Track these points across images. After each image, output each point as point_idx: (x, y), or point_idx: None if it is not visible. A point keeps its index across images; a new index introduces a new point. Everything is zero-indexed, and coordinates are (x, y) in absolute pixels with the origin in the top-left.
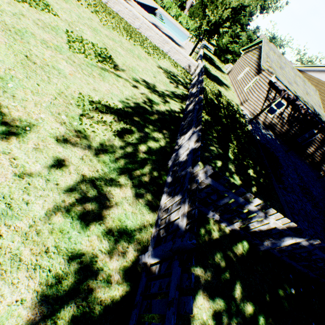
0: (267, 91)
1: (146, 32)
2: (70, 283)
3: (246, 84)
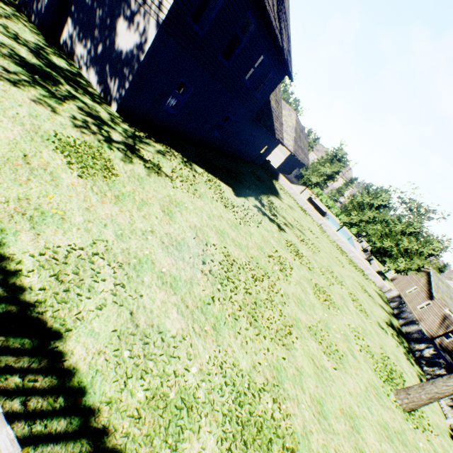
0: (442, 318)
1: (356, 259)
2: (419, 377)
3: (418, 302)
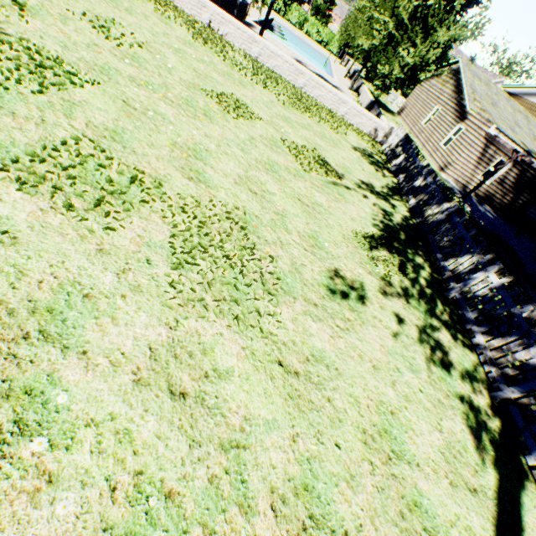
0: (483, 148)
1: (313, 91)
2: (472, 417)
3: (441, 135)
